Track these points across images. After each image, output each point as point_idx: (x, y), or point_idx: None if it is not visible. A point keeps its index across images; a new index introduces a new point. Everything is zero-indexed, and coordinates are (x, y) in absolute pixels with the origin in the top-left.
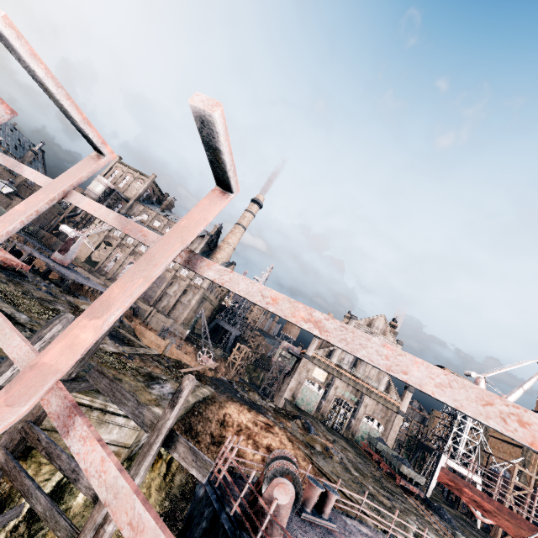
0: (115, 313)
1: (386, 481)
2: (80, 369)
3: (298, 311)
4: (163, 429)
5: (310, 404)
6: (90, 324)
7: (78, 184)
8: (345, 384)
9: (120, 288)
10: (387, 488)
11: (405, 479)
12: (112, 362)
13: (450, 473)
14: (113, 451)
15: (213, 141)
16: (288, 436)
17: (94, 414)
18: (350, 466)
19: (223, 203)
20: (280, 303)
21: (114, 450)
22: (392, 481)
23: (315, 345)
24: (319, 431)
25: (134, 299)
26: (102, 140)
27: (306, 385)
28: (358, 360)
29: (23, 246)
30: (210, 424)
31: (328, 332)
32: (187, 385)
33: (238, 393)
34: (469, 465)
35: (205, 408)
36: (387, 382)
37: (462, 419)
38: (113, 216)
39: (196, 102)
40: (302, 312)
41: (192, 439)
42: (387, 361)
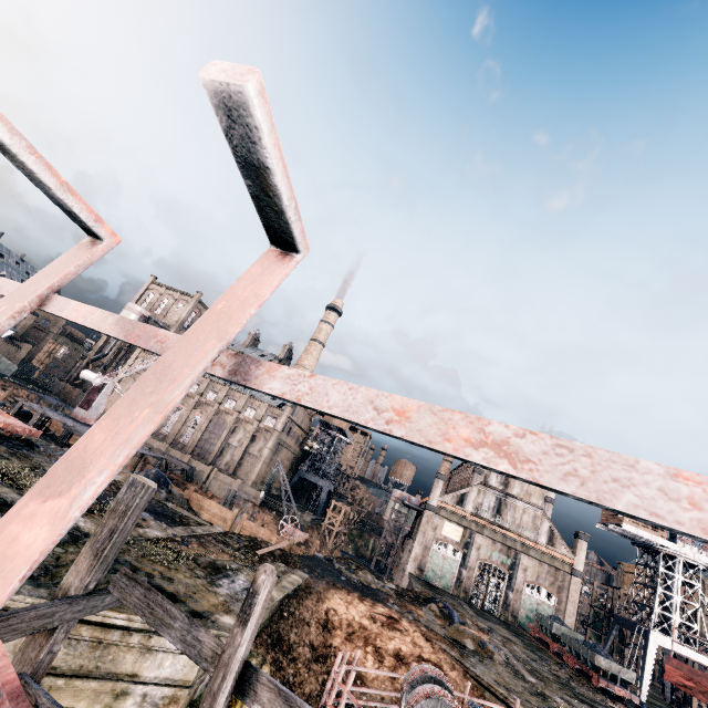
0: (95, 481)
1: (577, 684)
2: (102, 575)
3: (455, 427)
4: (232, 665)
5: (446, 577)
6: (43, 509)
7: (63, 285)
8: (489, 541)
9: (107, 431)
10: (583, 696)
11: (605, 677)
12: (158, 554)
13: (683, 666)
14: (167, 696)
15: (252, 152)
16: (424, 633)
17: (134, 639)
18: (521, 668)
19: (284, 268)
20: (413, 418)
21: (168, 693)
22: (587, 682)
23: (439, 489)
24: (465, 618)
25: (133, 449)
26: (96, 216)
27: (435, 549)
28: (502, 503)
29: (33, 405)
30: (308, 628)
31: (530, 462)
32: (264, 582)
33: (342, 575)
34: (693, 641)
35: (298, 604)
36: (549, 530)
37: (667, 572)
38: (113, 320)
39: (212, 75)
40: (462, 428)
41: (284, 656)
42: (696, 511)
